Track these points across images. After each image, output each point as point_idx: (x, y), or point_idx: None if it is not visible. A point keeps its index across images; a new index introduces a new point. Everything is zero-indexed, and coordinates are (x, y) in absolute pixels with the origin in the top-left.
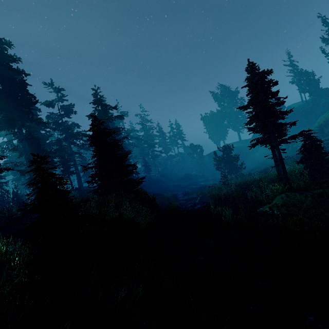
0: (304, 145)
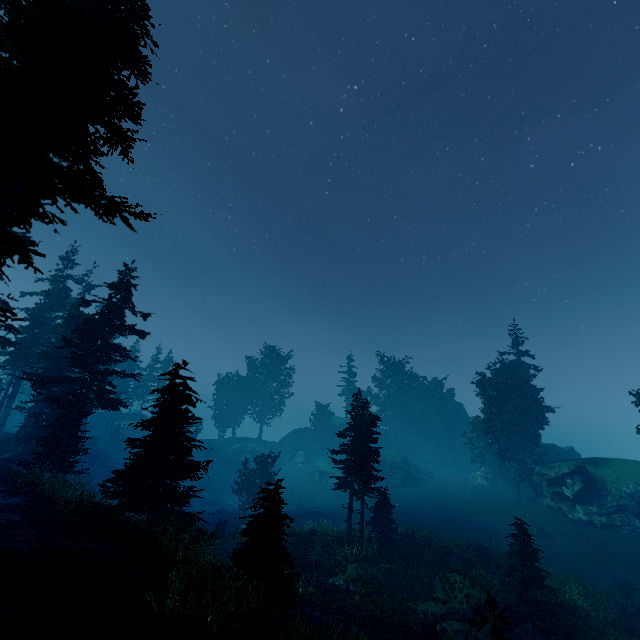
0: (379, 504)
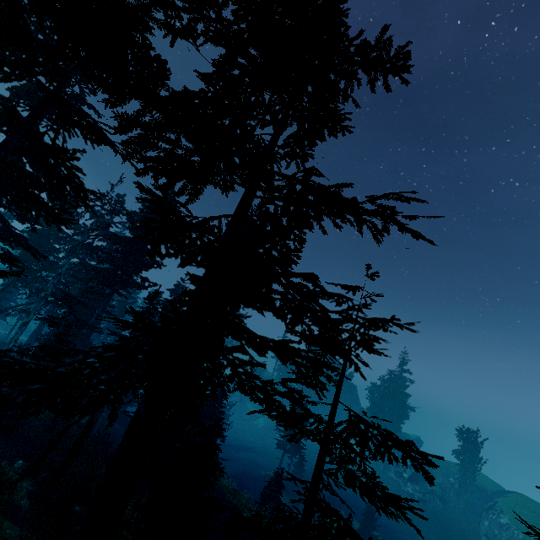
0: (298, 461)
